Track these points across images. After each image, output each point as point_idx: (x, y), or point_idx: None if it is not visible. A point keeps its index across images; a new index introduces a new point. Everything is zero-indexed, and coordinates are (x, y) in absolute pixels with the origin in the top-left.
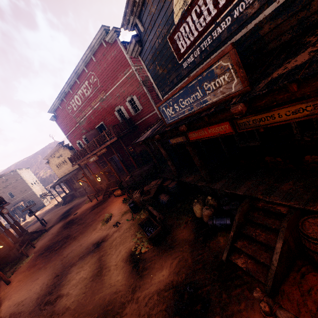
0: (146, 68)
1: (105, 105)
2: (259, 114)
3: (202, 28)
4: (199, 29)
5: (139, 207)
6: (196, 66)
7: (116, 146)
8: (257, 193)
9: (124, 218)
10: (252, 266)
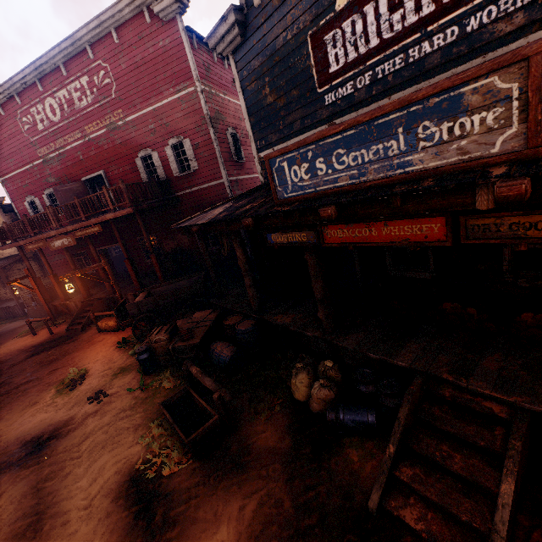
0: (240, 85)
1: (118, 138)
2: (536, 212)
3: (393, 34)
4: (385, 35)
5: (159, 363)
6: (352, 106)
7: (122, 229)
8: (439, 368)
9: (120, 383)
10: (439, 528)
